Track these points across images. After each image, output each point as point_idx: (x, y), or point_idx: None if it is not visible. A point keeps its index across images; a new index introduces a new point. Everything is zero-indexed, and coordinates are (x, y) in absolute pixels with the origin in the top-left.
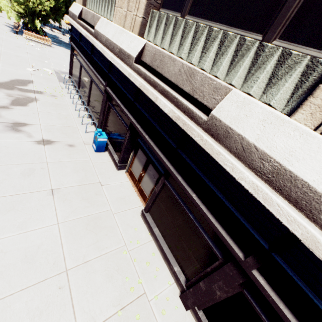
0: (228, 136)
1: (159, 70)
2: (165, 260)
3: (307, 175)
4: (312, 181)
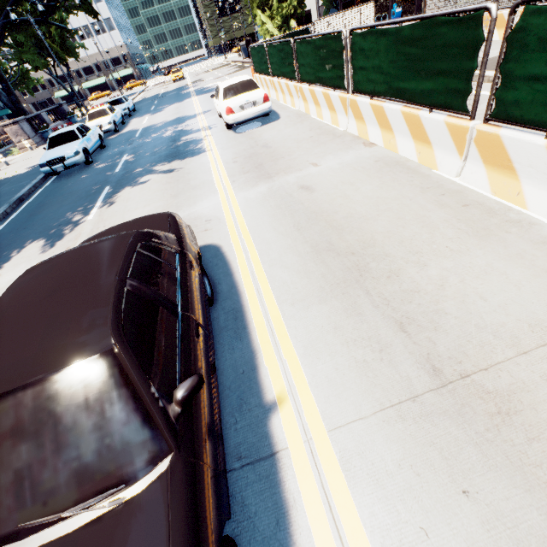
0: None
1: None
2: None
3: None
4: None
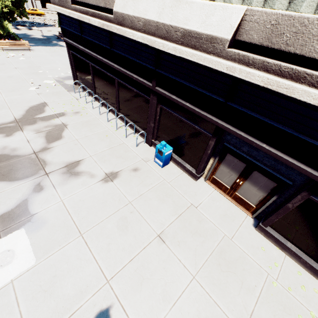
0: None
1: (292, 49)
2: (316, 276)
3: None
4: None
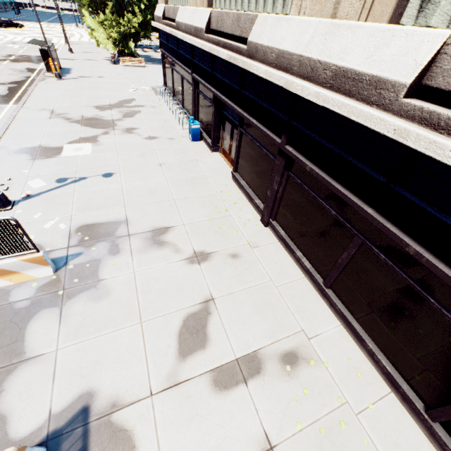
0: (257, 51)
1: (221, 29)
2: (250, 202)
3: (287, 47)
4: (289, 48)
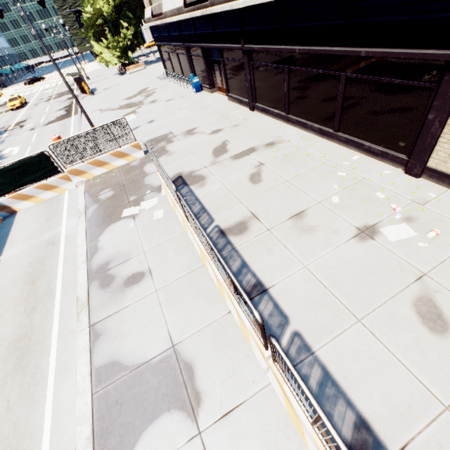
0: None
1: (193, 0)
2: (242, 104)
3: None
4: None
